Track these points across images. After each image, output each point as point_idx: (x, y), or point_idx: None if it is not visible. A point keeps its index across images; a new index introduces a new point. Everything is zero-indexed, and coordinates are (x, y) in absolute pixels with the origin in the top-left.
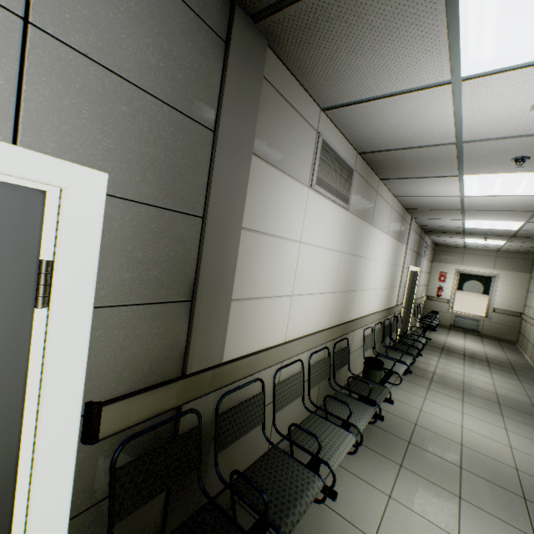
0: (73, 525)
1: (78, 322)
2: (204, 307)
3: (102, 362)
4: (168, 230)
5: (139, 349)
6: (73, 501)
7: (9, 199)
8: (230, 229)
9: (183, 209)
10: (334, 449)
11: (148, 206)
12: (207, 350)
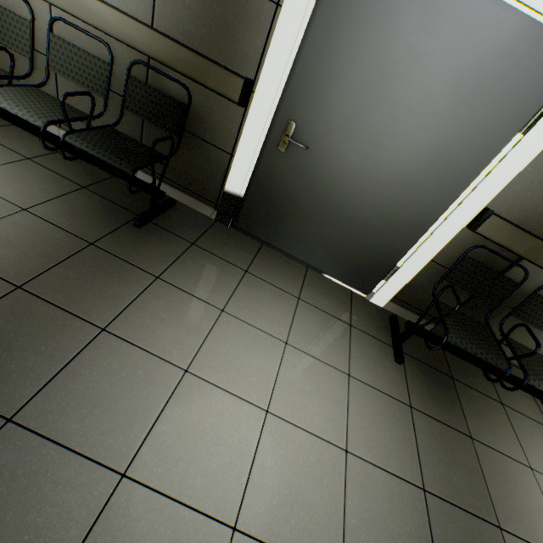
0: (428, 264)
1: (527, 153)
2: None
3: (512, 189)
4: None
5: (536, 197)
6: (437, 253)
7: None
8: None
9: None
10: None
11: None
12: None
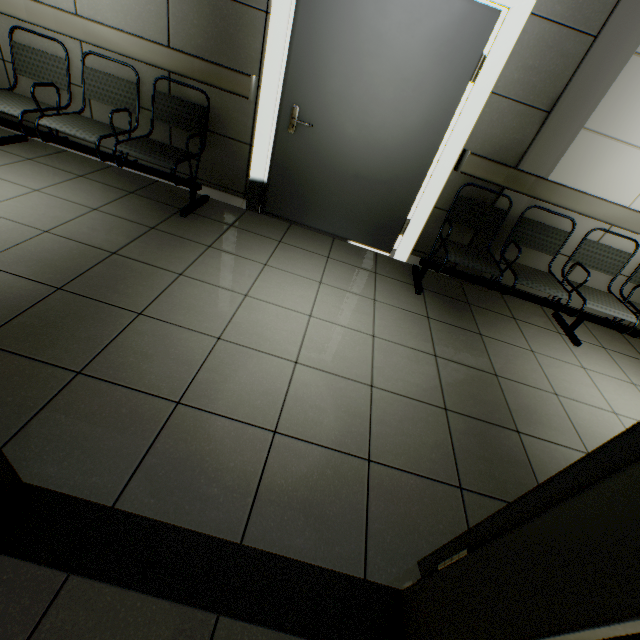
0: (433, 211)
1: (481, 97)
2: (554, 121)
3: (479, 130)
4: (558, 46)
5: (499, 133)
6: (438, 199)
7: (485, 17)
8: (618, 51)
9: (580, 28)
10: (601, 304)
11: (553, 24)
12: (539, 160)
